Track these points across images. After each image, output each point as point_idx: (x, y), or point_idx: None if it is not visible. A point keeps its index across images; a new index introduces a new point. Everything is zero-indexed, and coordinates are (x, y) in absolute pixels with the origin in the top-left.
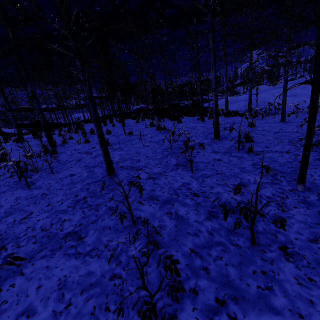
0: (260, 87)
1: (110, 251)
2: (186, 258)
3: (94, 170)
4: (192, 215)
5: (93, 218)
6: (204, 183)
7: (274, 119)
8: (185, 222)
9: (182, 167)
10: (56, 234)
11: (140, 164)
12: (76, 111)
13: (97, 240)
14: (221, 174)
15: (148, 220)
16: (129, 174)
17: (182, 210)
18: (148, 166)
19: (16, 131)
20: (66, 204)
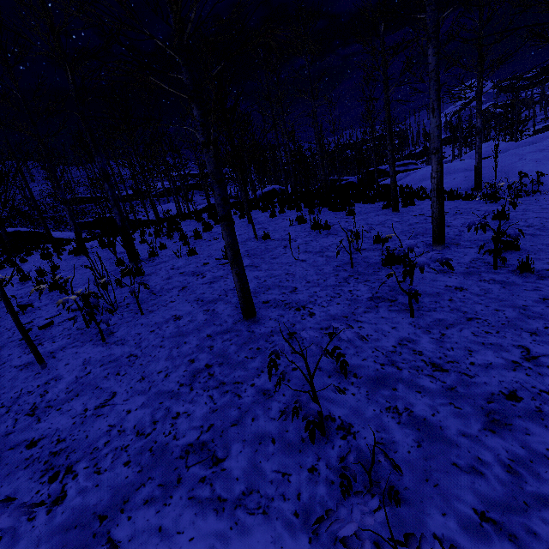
0: (489, 145)
1: (287, 500)
2: (474, 538)
3: (215, 309)
4: (447, 418)
5: (234, 413)
6: (446, 340)
7: (538, 203)
8: (438, 435)
9: (387, 303)
10: (166, 446)
11: (300, 296)
12: (162, 200)
13: (252, 468)
14: (477, 320)
15: (351, 426)
16: (283, 317)
17: (419, 403)
18: (316, 301)
19: (72, 235)
20: (175, 378)
